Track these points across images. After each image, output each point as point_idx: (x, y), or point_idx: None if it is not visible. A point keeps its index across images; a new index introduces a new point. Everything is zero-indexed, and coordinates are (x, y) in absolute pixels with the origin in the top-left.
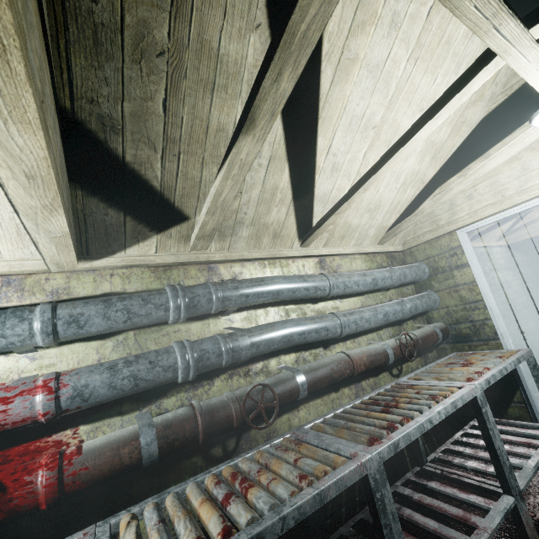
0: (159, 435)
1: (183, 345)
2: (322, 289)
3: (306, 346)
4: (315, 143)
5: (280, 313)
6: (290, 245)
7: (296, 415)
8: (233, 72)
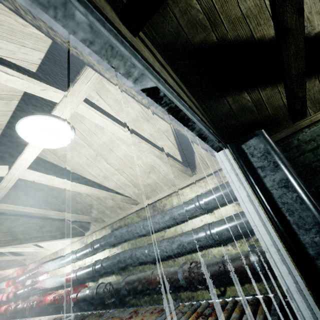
0: (89, 293)
1: (94, 263)
2: (136, 232)
3: (144, 262)
4: (89, 179)
5: (133, 243)
6: (130, 207)
7: (140, 301)
8: (56, 187)
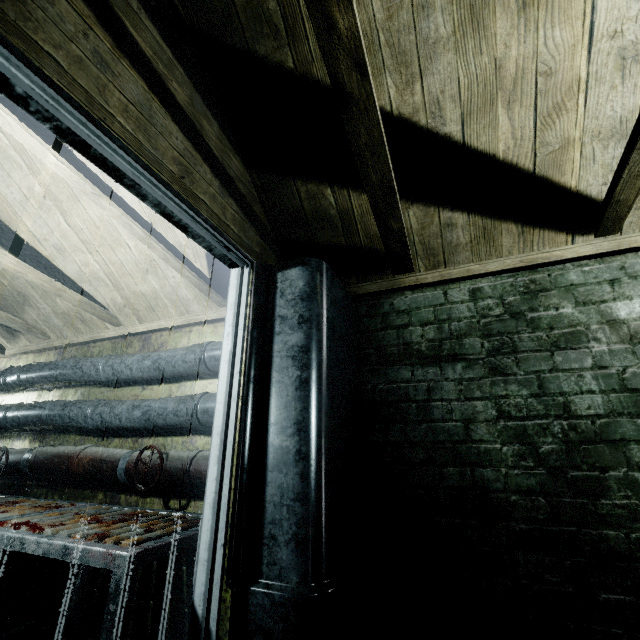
0: None
1: None
2: (89, 373)
3: (89, 431)
4: (24, 240)
5: (84, 394)
6: (105, 326)
7: (53, 493)
8: None
